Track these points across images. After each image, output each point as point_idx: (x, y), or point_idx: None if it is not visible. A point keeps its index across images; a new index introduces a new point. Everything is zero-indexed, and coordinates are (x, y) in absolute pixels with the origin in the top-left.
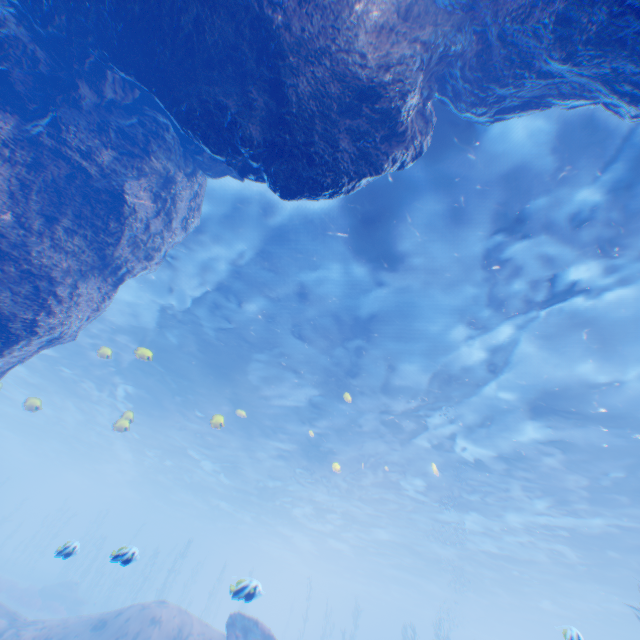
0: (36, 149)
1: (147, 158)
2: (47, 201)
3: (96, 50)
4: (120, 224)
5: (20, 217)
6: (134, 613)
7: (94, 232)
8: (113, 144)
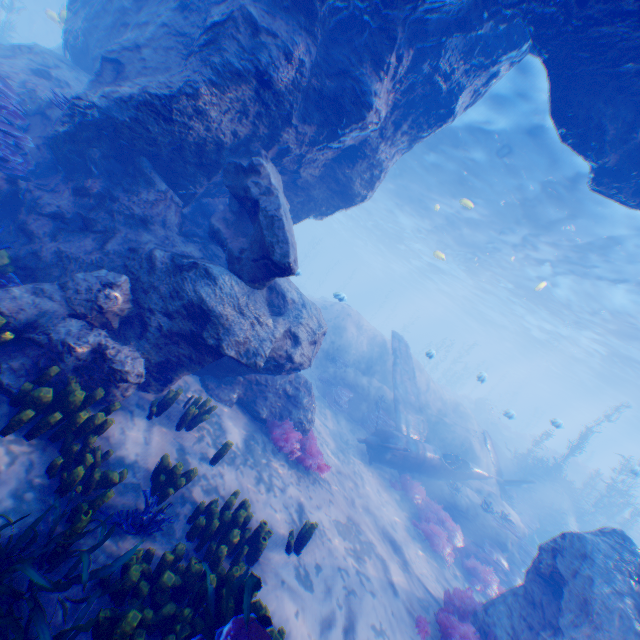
0: (413, 76)
1: (490, 68)
2: (399, 113)
3: (523, 22)
4: (437, 127)
5: (381, 130)
6: (339, 309)
7: (416, 132)
8: (470, 60)
